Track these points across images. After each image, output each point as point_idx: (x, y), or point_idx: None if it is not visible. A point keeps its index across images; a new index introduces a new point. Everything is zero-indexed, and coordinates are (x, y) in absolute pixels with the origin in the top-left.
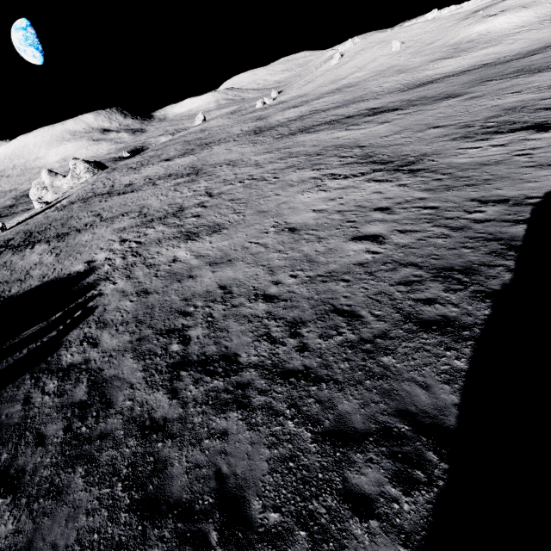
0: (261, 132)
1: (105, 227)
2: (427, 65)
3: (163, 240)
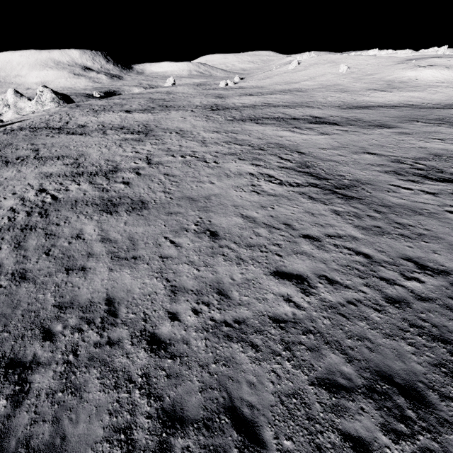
0: (217, 109)
1: (34, 167)
2: (365, 92)
3: (79, 203)
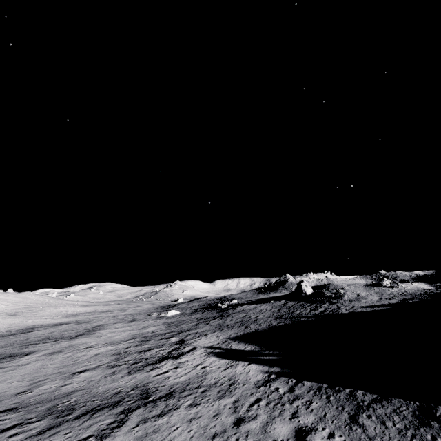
0: None
1: None
2: None
3: None
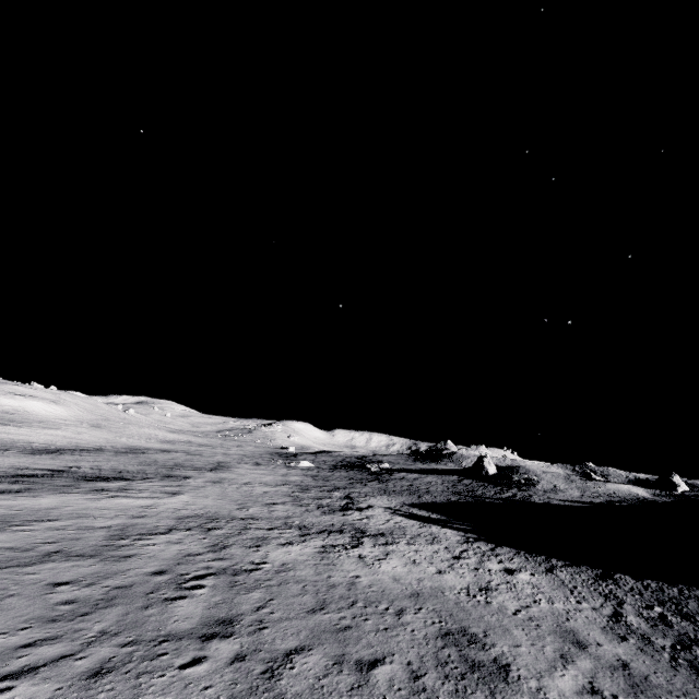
0: None
1: None
2: None
3: None
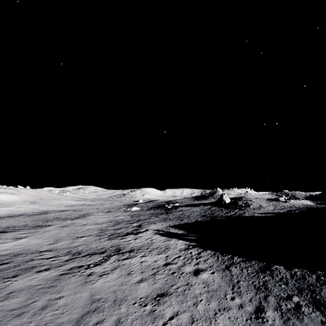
0: None
1: None
2: None
3: None
